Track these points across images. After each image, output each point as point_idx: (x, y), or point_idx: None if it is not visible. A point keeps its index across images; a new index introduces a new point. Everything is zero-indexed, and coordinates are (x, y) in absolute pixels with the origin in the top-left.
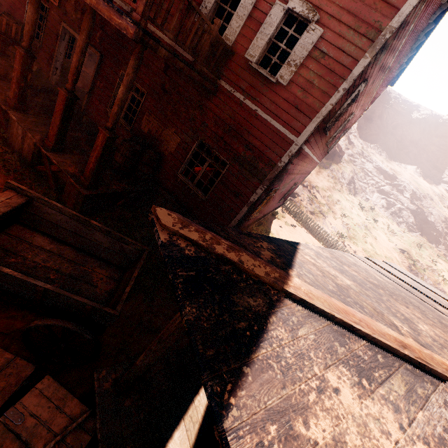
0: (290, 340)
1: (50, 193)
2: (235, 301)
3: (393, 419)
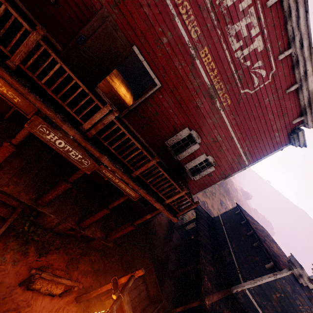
0: (221, 310)
1: (82, 246)
2: (217, 310)
3: (228, 311)
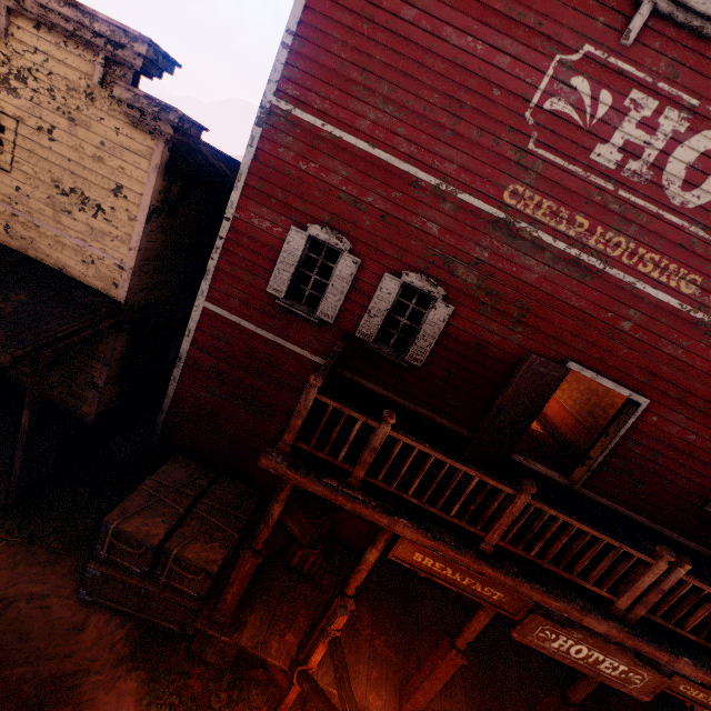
0: None
1: None
2: None
3: None
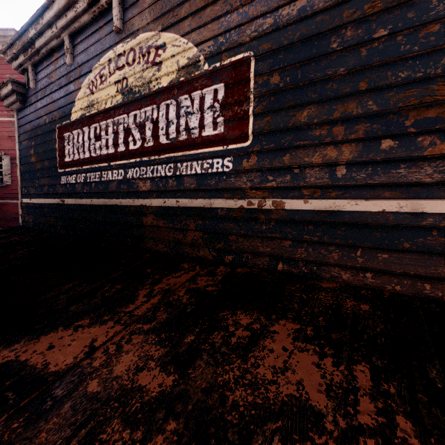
0: None
1: None
2: None
3: None
